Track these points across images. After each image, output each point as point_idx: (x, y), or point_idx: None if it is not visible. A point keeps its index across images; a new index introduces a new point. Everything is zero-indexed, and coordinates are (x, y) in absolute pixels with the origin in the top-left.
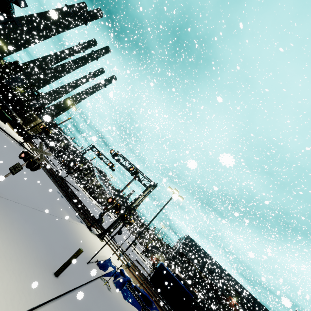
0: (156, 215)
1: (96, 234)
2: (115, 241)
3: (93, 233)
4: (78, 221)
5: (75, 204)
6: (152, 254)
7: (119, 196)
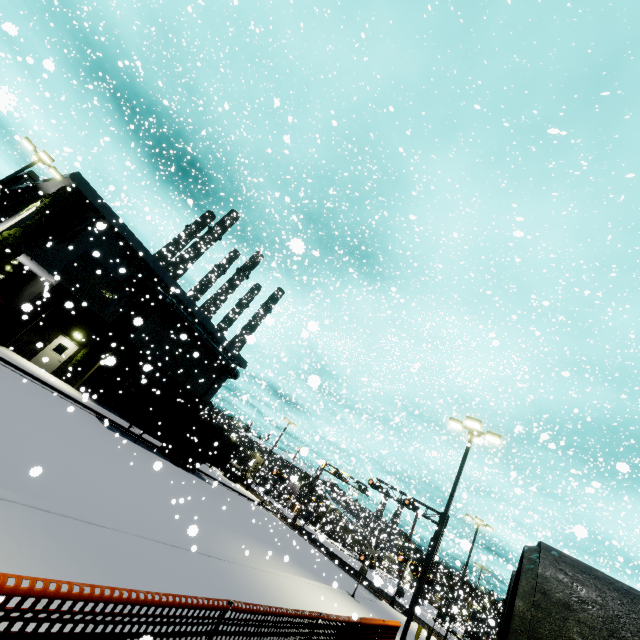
0: (466, 565)
1: (402, 613)
2: (420, 618)
3: (398, 612)
4: (376, 599)
5: (353, 574)
6: (485, 635)
7: (409, 548)
